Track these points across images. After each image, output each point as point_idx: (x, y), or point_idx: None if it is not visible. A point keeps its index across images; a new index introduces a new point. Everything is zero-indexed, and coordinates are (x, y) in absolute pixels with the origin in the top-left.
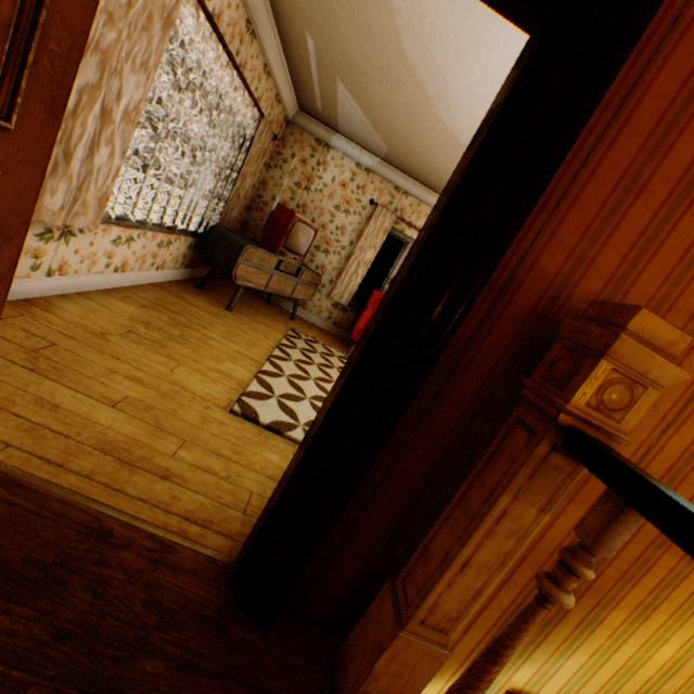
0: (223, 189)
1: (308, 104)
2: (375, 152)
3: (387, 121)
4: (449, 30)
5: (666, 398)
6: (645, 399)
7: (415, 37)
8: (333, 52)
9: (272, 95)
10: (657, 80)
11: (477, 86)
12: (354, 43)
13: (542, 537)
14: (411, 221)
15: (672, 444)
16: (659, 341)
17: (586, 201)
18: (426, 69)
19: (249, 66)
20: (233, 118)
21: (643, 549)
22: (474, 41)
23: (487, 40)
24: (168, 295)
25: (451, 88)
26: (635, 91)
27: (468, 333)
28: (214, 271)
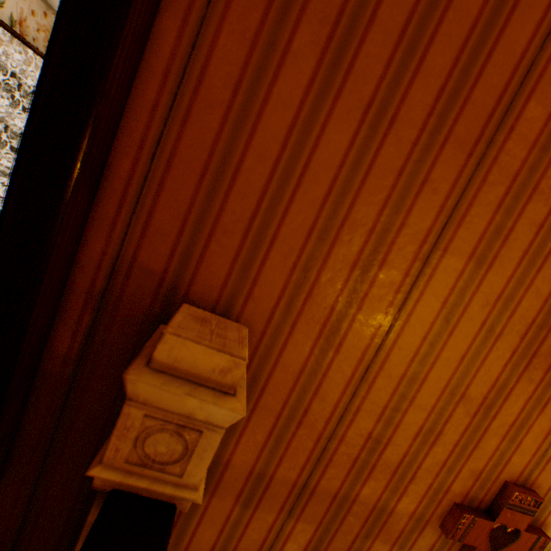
0: None
1: None
2: None
3: None
4: None
5: (332, 389)
6: (207, 444)
7: None
8: None
9: None
10: (221, 42)
11: None
12: None
13: (238, 547)
14: None
15: (353, 434)
16: (206, 369)
17: (176, 186)
18: None
19: None
20: None
21: (352, 541)
22: None
23: None
24: None
25: None
26: (198, 56)
27: (79, 346)
28: None
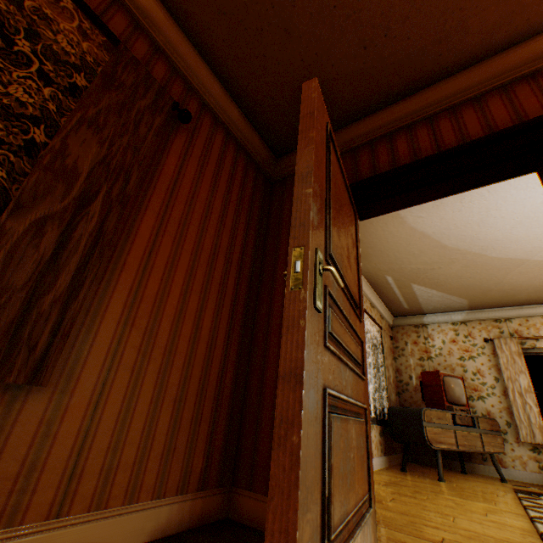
0: (377, 383)
1: (397, 310)
2: (458, 308)
3: (456, 284)
4: (465, 220)
5: None
6: None
7: (447, 235)
8: (403, 274)
9: (378, 316)
10: None
11: (503, 226)
12: (413, 262)
13: None
14: (532, 335)
15: None
16: None
17: None
18: (464, 243)
19: (364, 307)
20: (367, 336)
21: None
22: (483, 213)
23: (490, 208)
24: (388, 476)
25: (487, 239)
26: None
27: None
28: (405, 448)
